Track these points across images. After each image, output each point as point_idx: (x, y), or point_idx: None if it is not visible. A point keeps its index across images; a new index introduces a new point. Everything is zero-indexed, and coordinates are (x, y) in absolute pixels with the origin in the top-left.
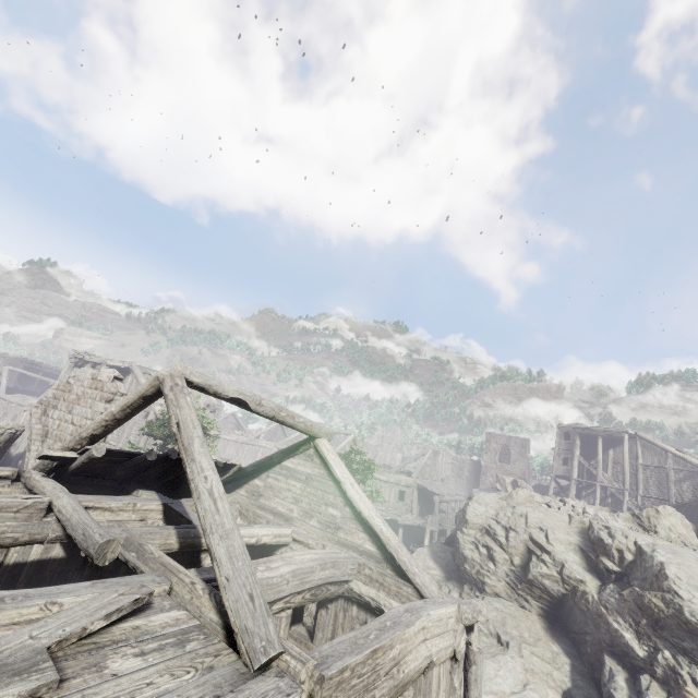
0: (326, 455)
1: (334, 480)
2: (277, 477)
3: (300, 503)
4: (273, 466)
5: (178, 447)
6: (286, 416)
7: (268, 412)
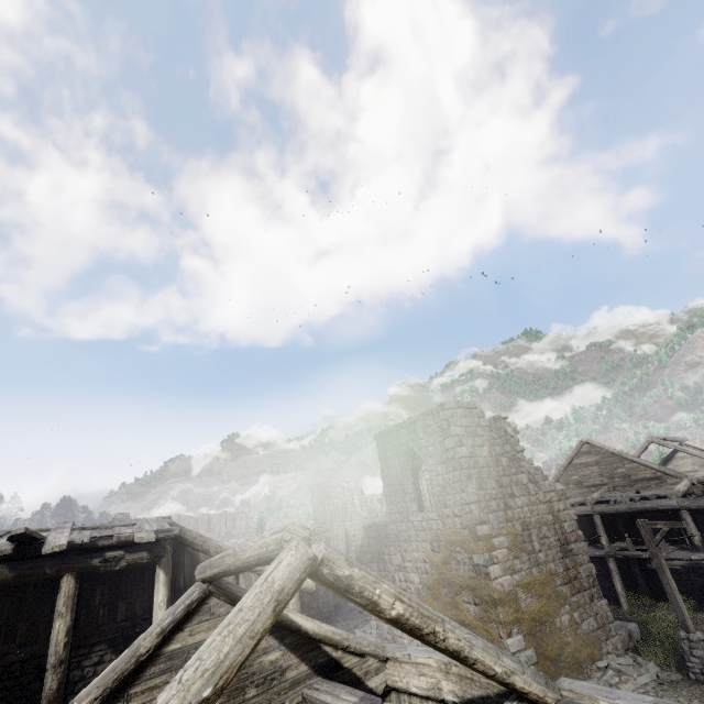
0: (693, 445)
1: (703, 451)
2: (676, 461)
3: (695, 464)
4: (670, 459)
5: (679, 450)
6: (674, 438)
7: (670, 439)
